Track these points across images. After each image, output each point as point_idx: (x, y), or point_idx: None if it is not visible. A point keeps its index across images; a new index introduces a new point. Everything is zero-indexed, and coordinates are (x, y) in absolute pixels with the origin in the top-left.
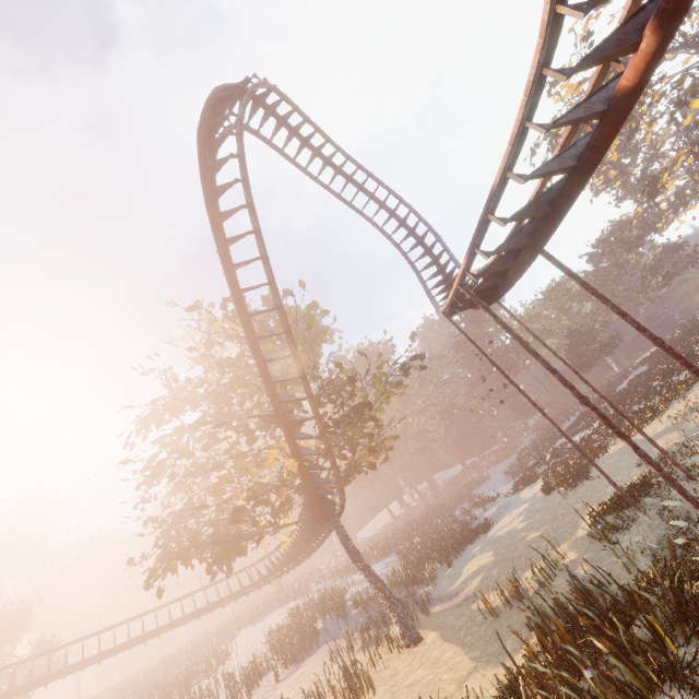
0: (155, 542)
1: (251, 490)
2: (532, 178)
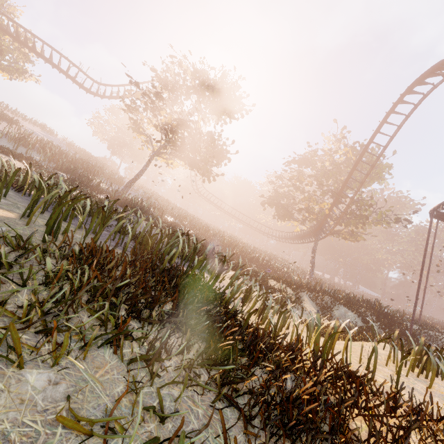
0: (271, 196)
1: (308, 207)
2: None
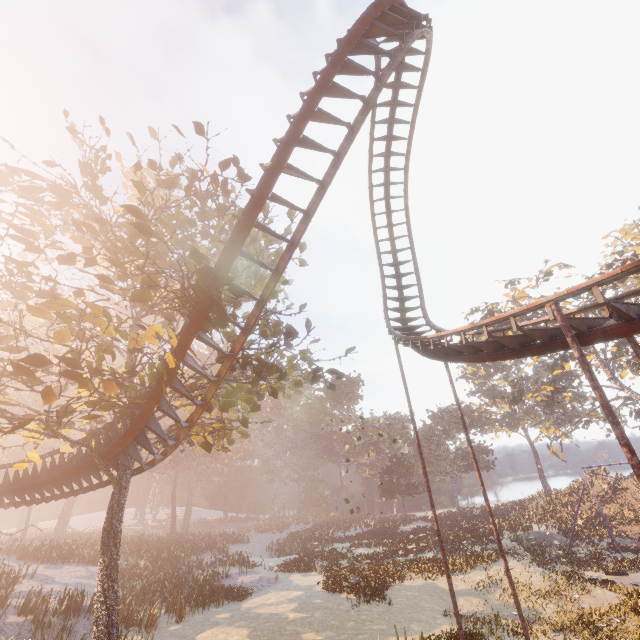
0: None
1: (77, 353)
2: None
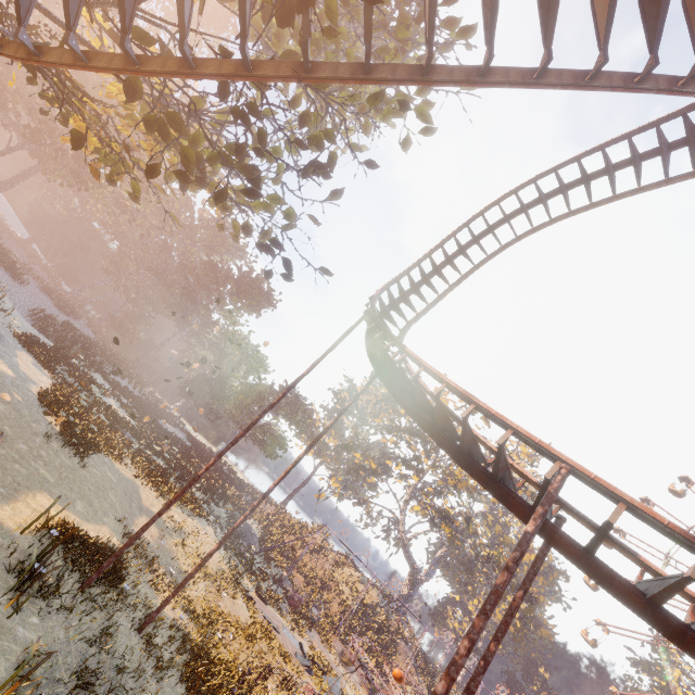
0: None
1: None
2: None
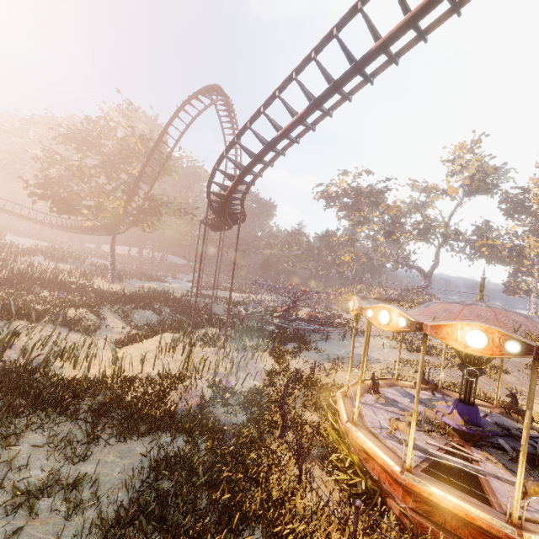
0: (41, 183)
1: (99, 204)
2: (213, 223)
